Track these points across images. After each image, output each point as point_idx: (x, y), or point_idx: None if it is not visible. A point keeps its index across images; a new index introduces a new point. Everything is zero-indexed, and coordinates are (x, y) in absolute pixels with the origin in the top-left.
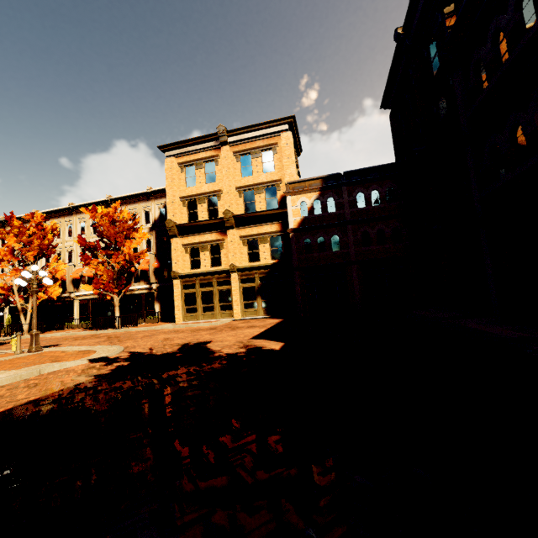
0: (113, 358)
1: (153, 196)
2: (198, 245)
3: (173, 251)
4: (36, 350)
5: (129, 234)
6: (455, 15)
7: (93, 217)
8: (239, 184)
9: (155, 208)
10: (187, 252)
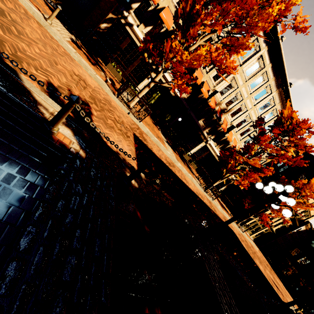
0: None
1: None
2: None
3: None
4: None
5: None
6: None
7: None
8: None
9: None
10: None
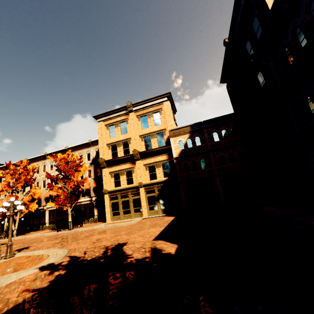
0: (56, 265)
1: (92, 144)
2: (118, 171)
3: (103, 177)
4: (10, 257)
5: (77, 169)
6: (260, 26)
7: (55, 160)
8: (141, 133)
9: (93, 151)
10: (112, 177)
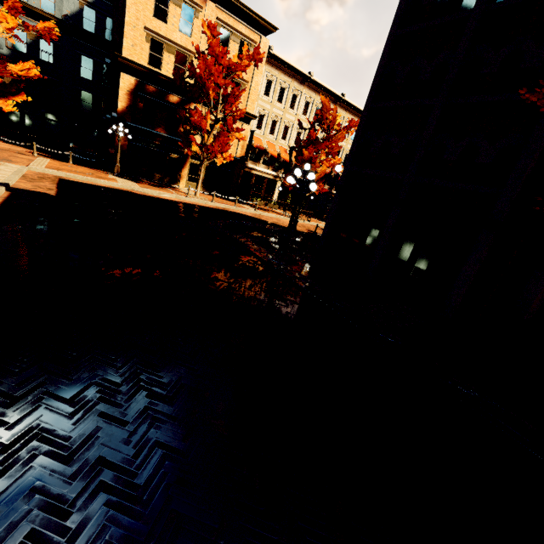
0: None
1: None
2: None
3: None
4: None
5: None
6: None
7: None
8: None
9: None
10: None
